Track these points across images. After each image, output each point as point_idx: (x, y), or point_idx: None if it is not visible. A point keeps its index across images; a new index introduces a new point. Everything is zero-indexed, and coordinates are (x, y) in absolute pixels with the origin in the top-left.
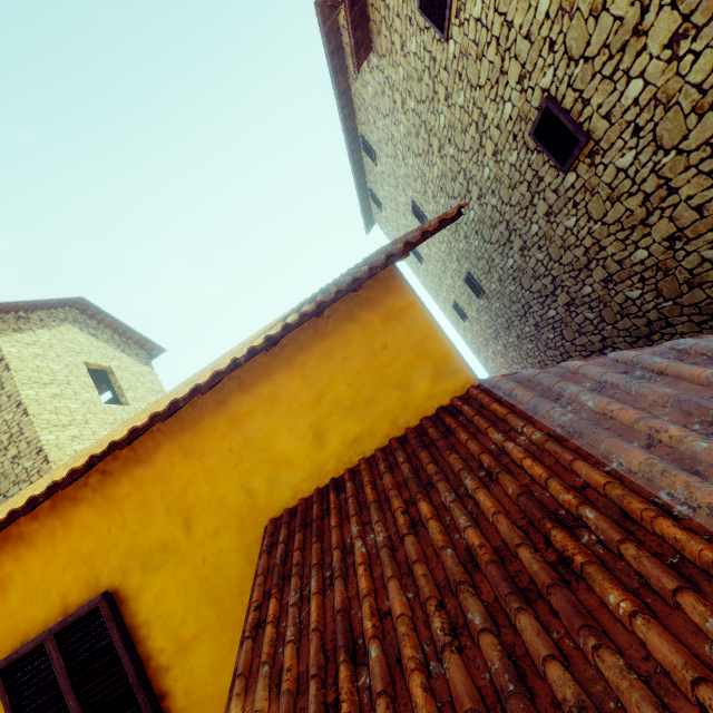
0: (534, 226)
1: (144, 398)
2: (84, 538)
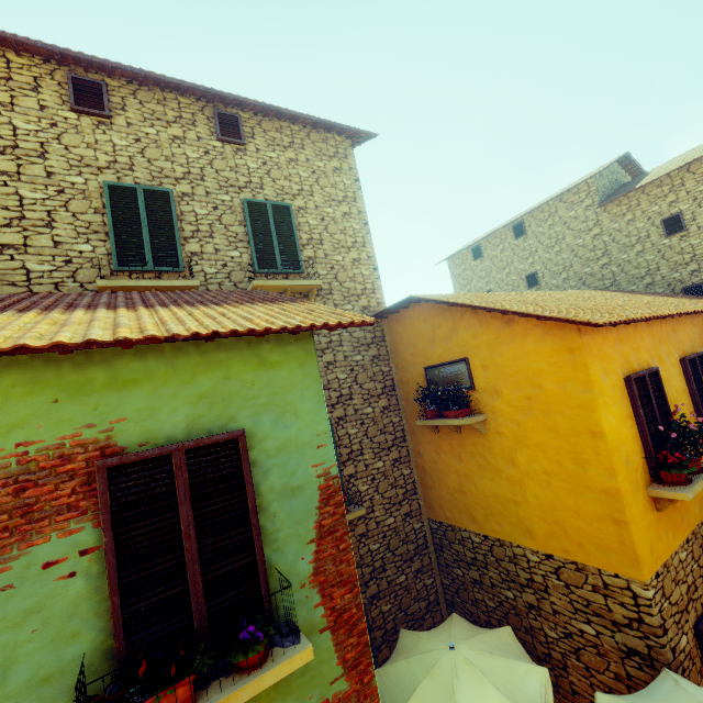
0: None
1: None
2: (689, 331)
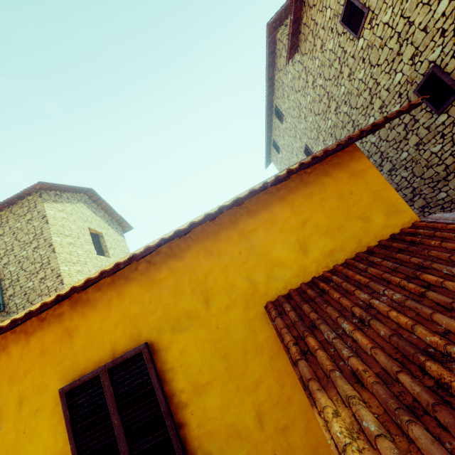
0: (404, 154)
1: (118, 255)
2: (131, 305)
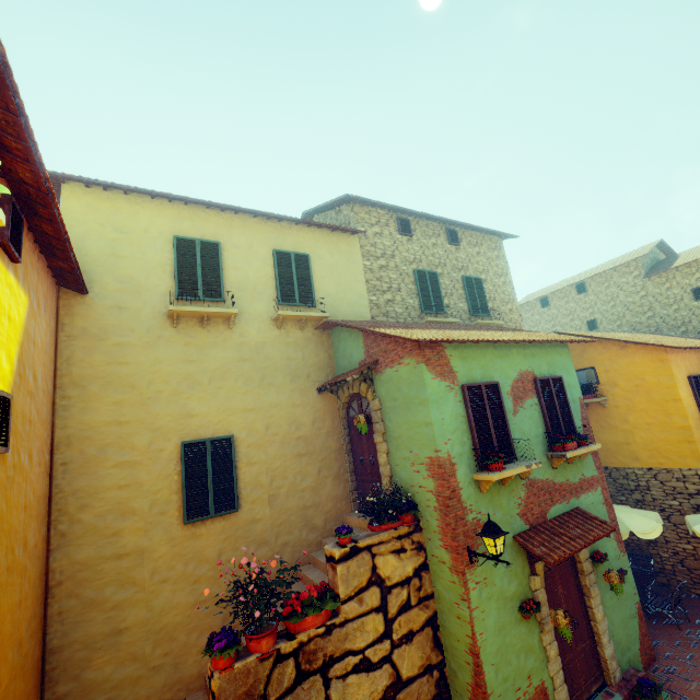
0: None
1: None
2: None
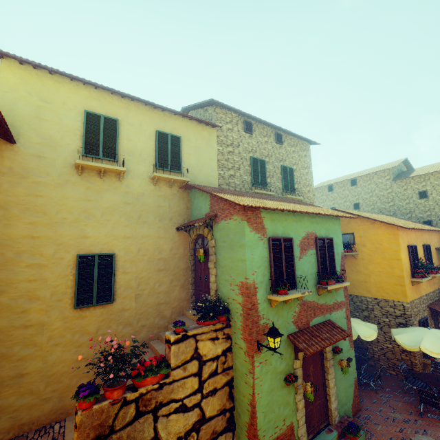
0: None
1: None
2: (426, 236)
